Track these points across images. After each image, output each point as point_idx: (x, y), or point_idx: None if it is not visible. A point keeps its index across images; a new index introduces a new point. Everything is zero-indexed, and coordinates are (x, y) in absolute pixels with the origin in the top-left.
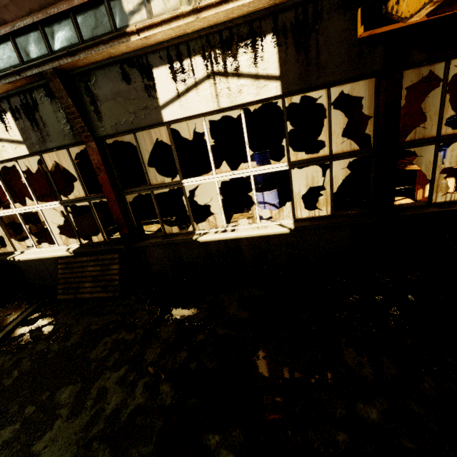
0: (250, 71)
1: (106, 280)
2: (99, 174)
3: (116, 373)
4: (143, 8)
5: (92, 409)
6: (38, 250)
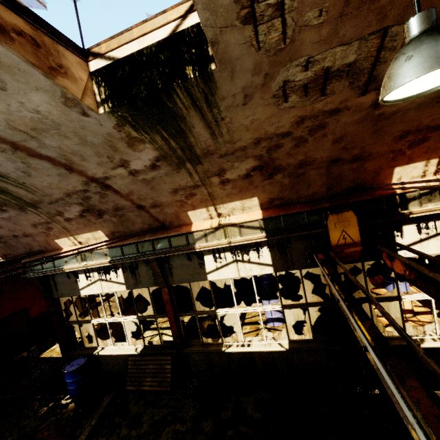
0: (256, 261)
1: (161, 376)
2: (167, 305)
3: None
4: (203, 238)
5: None
6: (114, 348)
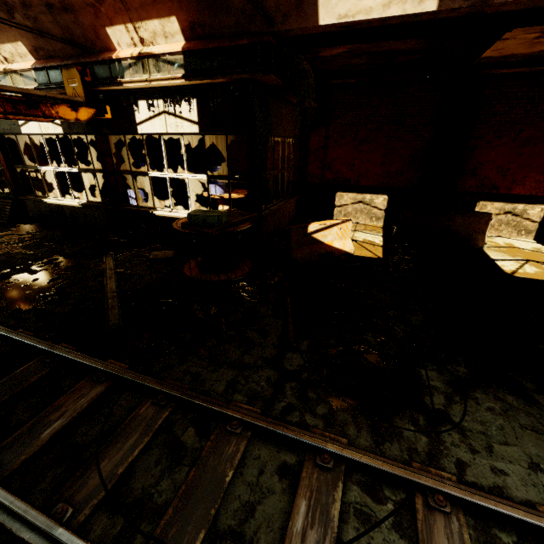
0: None
1: (3, 213)
2: None
3: None
4: None
5: None
6: None
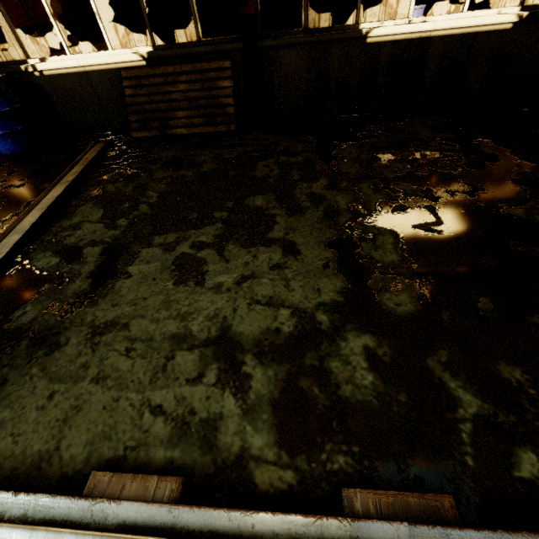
0: None
1: (211, 105)
2: None
3: (315, 184)
4: None
5: (317, 207)
6: (74, 58)
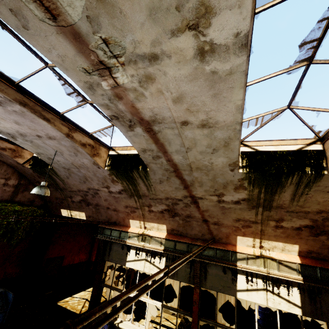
0: (285, 297)
1: None
2: (194, 305)
3: None
4: (244, 259)
5: None
6: (131, 325)
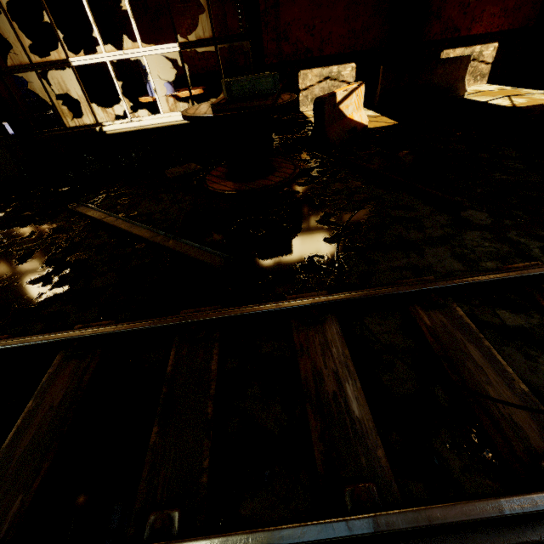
0: None
1: None
2: None
3: None
4: None
5: None
6: None
